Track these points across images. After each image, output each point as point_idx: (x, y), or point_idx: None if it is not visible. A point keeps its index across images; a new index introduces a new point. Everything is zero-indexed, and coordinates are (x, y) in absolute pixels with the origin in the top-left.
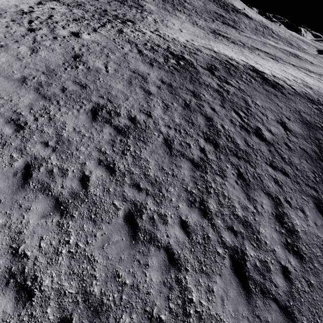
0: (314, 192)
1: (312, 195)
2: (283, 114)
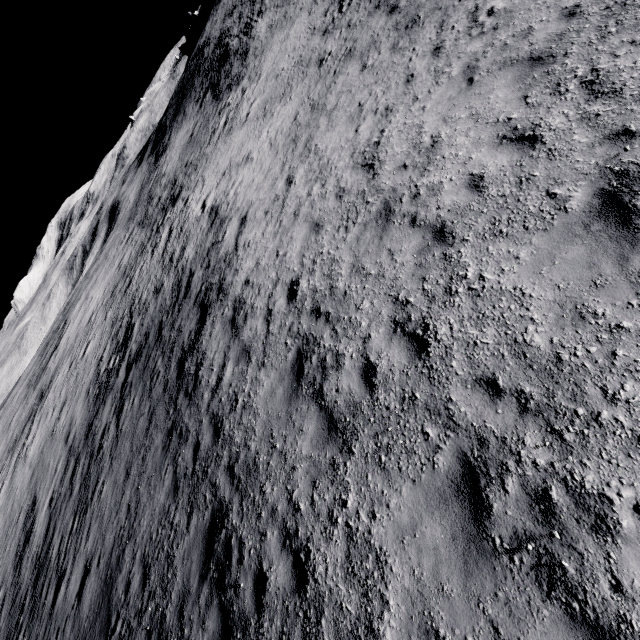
0: None
1: None
2: (104, 540)
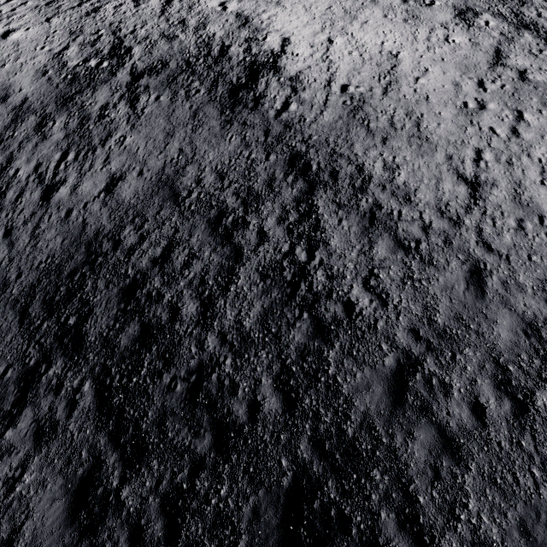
0: (15, 276)
1: (7, 279)
2: (145, 164)
